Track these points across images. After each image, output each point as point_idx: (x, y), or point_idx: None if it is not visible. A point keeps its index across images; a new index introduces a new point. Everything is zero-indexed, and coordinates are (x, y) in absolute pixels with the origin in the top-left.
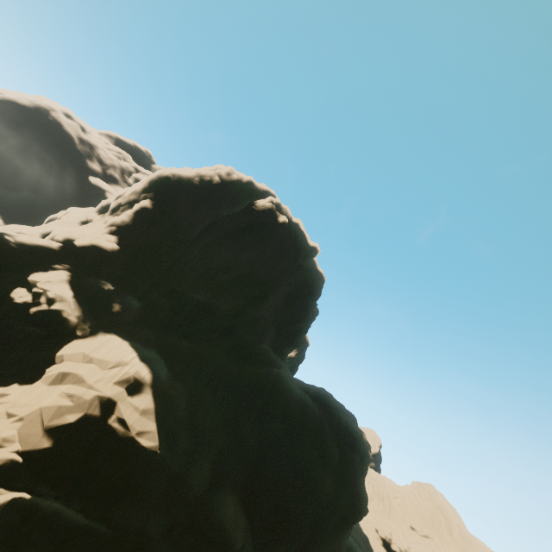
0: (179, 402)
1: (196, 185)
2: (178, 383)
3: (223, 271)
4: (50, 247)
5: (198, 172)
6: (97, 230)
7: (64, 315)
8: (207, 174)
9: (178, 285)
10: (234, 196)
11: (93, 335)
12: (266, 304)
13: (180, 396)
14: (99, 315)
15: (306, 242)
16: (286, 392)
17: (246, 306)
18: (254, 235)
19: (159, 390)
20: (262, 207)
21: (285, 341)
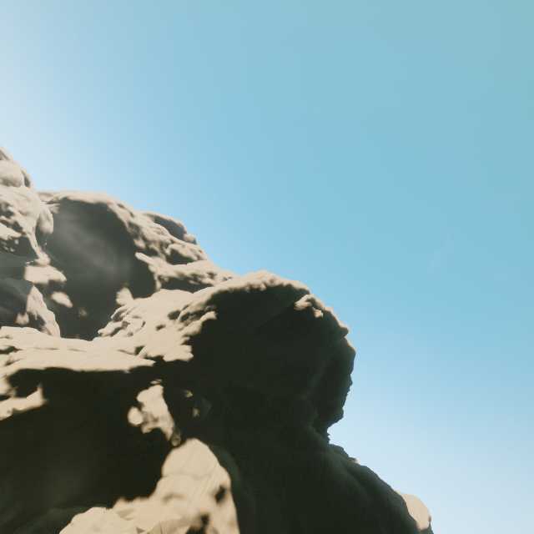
0: (251, 502)
1: (247, 293)
2: (247, 481)
3: (272, 363)
4: (147, 365)
5: (248, 281)
6: (175, 341)
7: (165, 429)
8: (255, 283)
9: (234, 377)
10: (276, 297)
11: (183, 443)
12: (308, 388)
13: (251, 495)
14: (184, 421)
15: (337, 325)
16: (336, 478)
17: (292, 392)
18: (296, 332)
19: (236, 492)
20: (301, 307)
21: (324, 416)
